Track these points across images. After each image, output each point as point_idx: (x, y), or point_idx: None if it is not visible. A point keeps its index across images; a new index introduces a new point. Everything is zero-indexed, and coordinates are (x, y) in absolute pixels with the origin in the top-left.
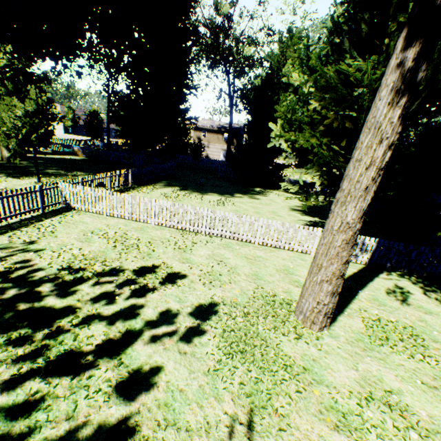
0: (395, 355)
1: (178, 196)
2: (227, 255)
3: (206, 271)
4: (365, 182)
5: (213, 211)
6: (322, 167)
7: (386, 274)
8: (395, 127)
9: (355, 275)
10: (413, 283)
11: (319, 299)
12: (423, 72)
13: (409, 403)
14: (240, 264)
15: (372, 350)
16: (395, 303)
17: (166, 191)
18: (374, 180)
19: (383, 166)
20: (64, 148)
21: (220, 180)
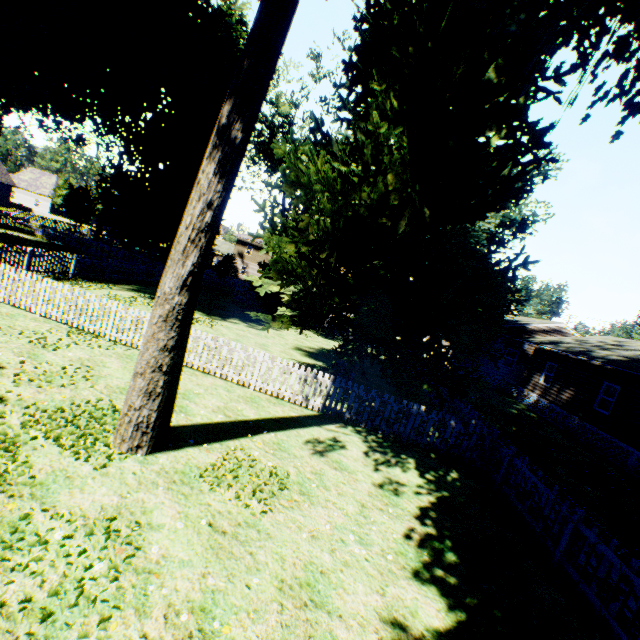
0: (215, 494)
1: (134, 302)
2: (111, 364)
3: (45, 371)
4: (184, 244)
5: (126, 308)
6: (282, 274)
7: (337, 426)
8: (214, 184)
9: (287, 419)
10: (365, 441)
11: (132, 401)
12: (238, 131)
13: (154, 539)
14: (117, 375)
15: (186, 484)
16: (305, 452)
17: (122, 294)
18: (195, 243)
19: (205, 228)
20: (17, 222)
21: (232, 303)
